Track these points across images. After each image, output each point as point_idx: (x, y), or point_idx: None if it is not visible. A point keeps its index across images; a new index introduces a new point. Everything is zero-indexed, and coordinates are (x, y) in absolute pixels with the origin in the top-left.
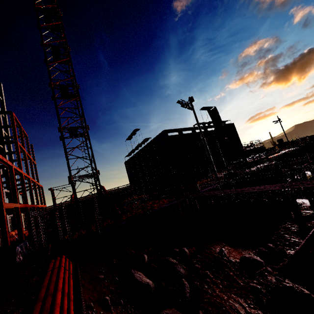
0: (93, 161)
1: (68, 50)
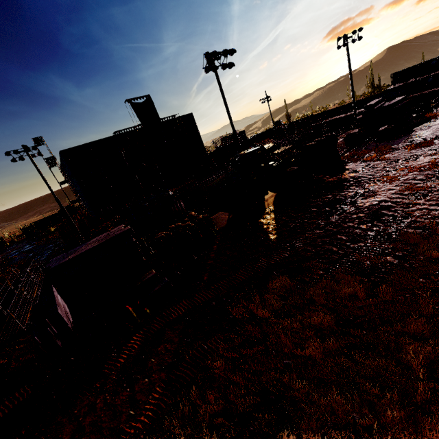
0: None
1: None
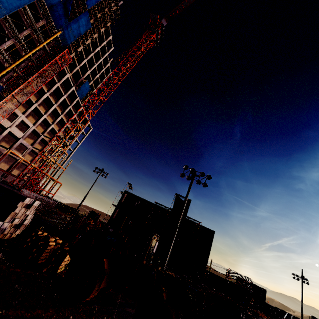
0: (36, 172)
1: (77, 124)
